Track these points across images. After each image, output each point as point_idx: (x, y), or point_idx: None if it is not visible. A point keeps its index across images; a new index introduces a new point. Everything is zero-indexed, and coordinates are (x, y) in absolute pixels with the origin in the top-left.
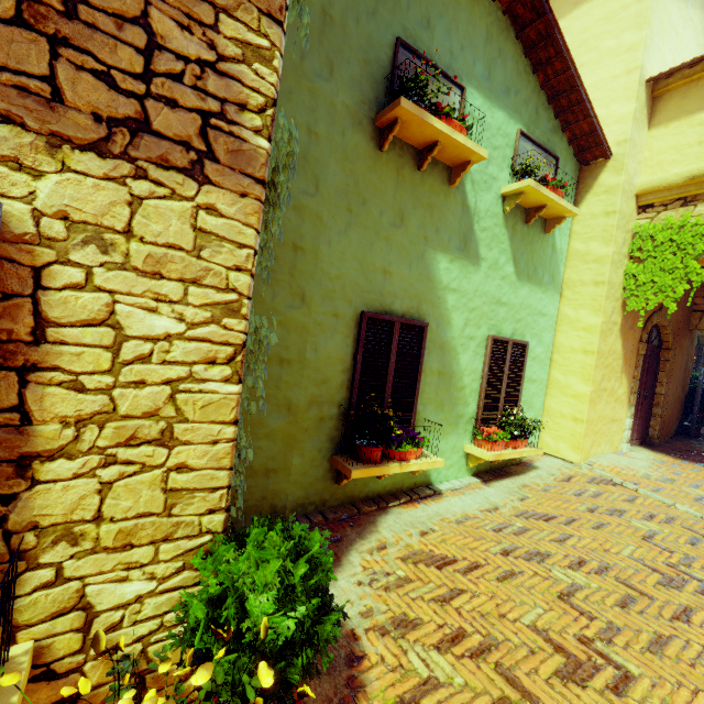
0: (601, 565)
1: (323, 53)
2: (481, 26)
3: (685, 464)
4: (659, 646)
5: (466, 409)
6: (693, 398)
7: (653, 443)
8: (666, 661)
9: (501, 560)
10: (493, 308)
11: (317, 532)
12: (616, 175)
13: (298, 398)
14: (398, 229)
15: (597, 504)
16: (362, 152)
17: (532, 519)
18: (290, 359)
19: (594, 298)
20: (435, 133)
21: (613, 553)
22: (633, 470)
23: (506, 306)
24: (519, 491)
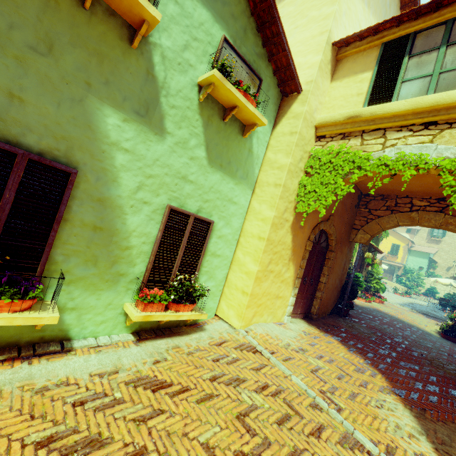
0: None
1: None
2: None
3: (325, 337)
4: None
5: (132, 269)
6: (346, 289)
7: (313, 318)
8: None
9: None
10: (177, 182)
11: None
12: (302, 105)
13: None
14: (42, 56)
15: (226, 371)
16: None
17: (141, 388)
18: None
19: (272, 196)
20: None
21: (189, 439)
22: (279, 339)
23: (193, 184)
24: (164, 352)
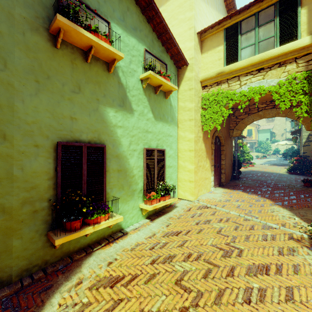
0: (198, 254)
1: None
2: None
3: (234, 191)
4: (219, 297)
5: (137, 186)
6: (235, 164)
7: (223, 185)
8: (222, 307)
9: (149, 268)
10: (144, 134)
11: None
12: (191, 72)
13: (11, 202)
14: (78, 94)
15: (200, 219)
16: (42, 47)
17: (170, 236)
18: None
19: (190, 126)
20: (88, 40)
21: (204, 245)
22: (215, 199)
23: (151, 133)
24: (167, 221)
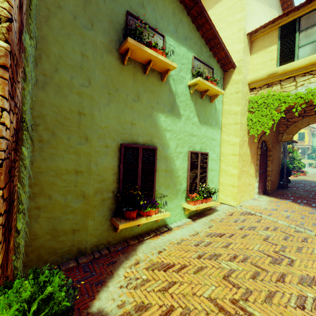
0: (244, 257)
1: (87, 16)
2: (170, 8)
3: (282, 201)
4: (270, 298)
5: (181, 186)
6: (283, 171)
7: (269, 193)
8: (273, 307)
9: (196, 261)
10: (189, 138)
11: (58, 276)
12: (238, 75)
13: (89, 190)
14: (137, 102)
15: (244, 225)
16: (113, 65)
17: (214, 237)
18: (82, 170)
19: (235, 130)
20: (149, 55)
21: (250, 249)
22: (259, 206)
23: (196, 136)
24: (209, 223)
